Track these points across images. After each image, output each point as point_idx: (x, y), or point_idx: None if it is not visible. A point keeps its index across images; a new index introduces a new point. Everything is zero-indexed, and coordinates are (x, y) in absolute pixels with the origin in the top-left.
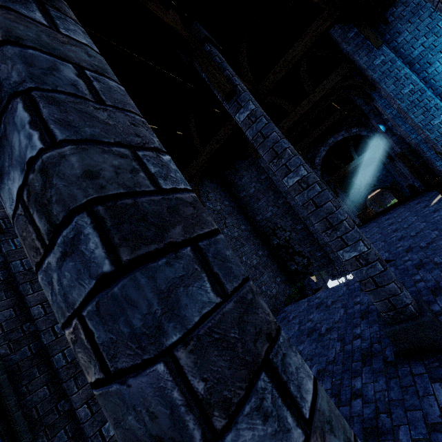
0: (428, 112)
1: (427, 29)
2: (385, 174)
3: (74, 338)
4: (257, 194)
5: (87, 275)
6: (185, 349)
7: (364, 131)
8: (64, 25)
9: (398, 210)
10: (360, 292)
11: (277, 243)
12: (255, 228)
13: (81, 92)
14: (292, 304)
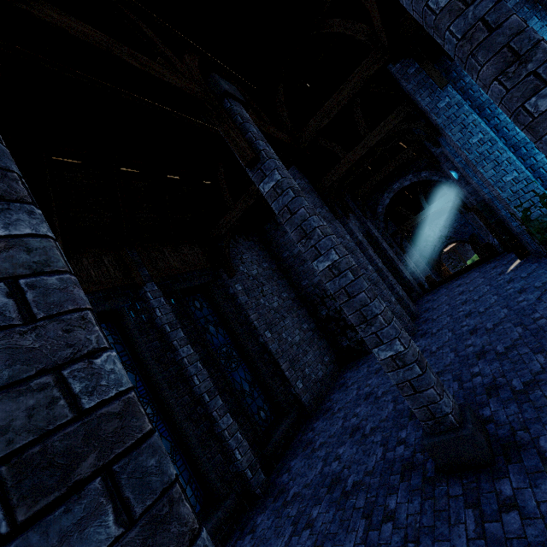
0: (499, 166)
1: None
2: (463, 224)
3: None
4: (302, 254)
5: None
6: None
7: (436, 176)
8: (5, 221)
9: (472, 275)
10: None
11: (327, 314)
12: (300, 295)
13: (9, 318)
14: (340, 391)
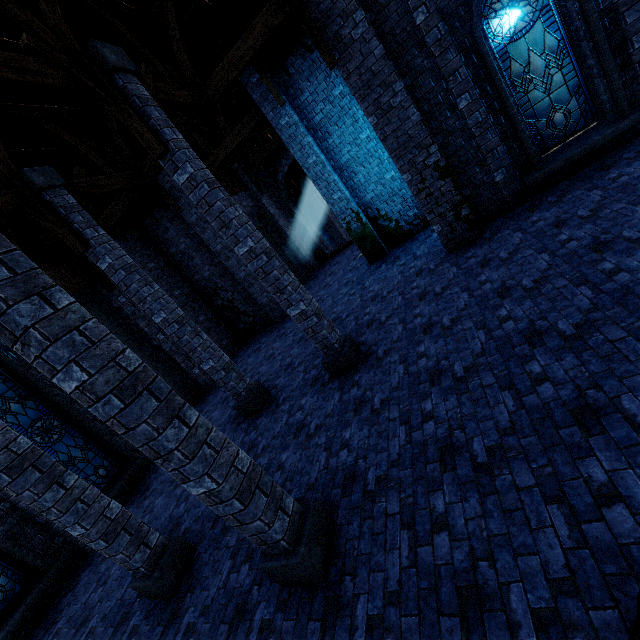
0: (329, 186)
1: (324, 95)
2: None
3: (7, 490)
4: (189, 251)
5: (7, 482)
6: (32, 488)
7: None
8: None
9: (347, 253)
10: (266, 361)
11: (222, 304)
12: (195, 288)
13: None
14: None
